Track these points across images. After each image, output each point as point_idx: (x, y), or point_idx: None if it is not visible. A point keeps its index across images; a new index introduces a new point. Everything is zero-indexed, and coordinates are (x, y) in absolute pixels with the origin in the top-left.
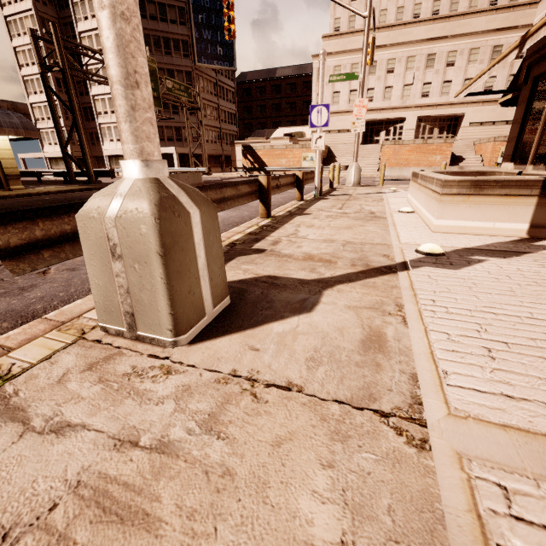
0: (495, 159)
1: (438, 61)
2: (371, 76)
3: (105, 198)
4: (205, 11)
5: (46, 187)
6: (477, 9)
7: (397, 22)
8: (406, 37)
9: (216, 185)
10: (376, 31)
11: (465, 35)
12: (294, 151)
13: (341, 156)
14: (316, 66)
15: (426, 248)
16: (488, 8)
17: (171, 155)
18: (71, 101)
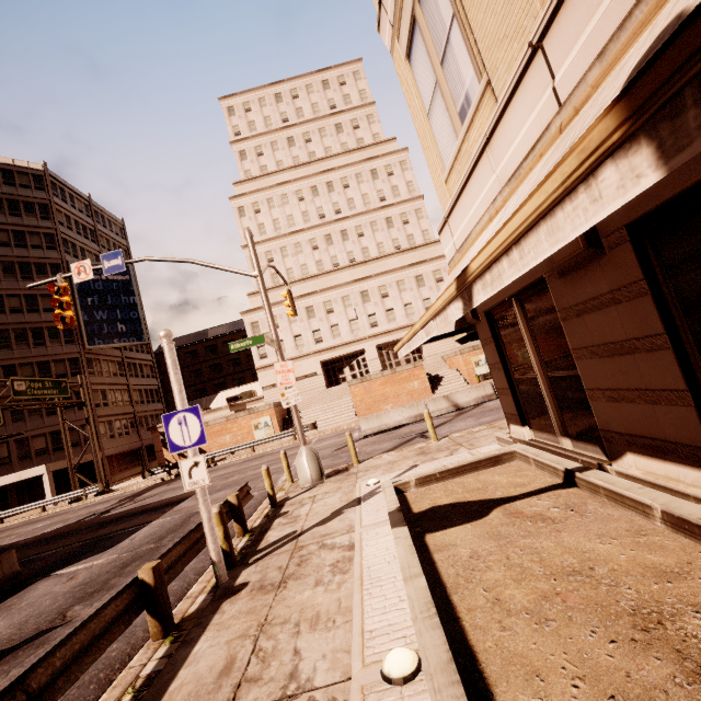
0: (472, 371)
1: (373, 295)
2: (312, 319)
3: None
4: (96, 293)
5: None
6: (387, 253)
7: (320, 272)
8: (334, 281)
9: None
10: (303, 282)
11: (386, 272)
12: (240, 421)
13: (306, 408)
14: (248, 321)
15: None
16: (395, 252)
17: None
18: None
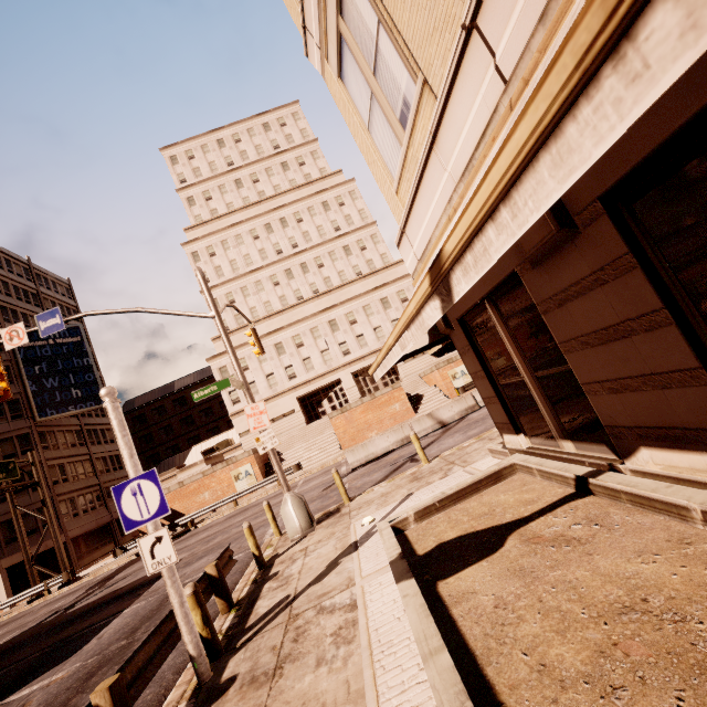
0: (451, 384)
1: (341, 323)
2: (282, 355)
3: None
4: (44, 360)
5: None
6: (349, 281)
7: (284, 307)
8: (300, 315)
9: None
10: (268, 319)
11: (351, 299)
12: (218, 474)
13: (288, 449)
14: (216, 366)
15: None
16: (357, 278)
17: None
18: None
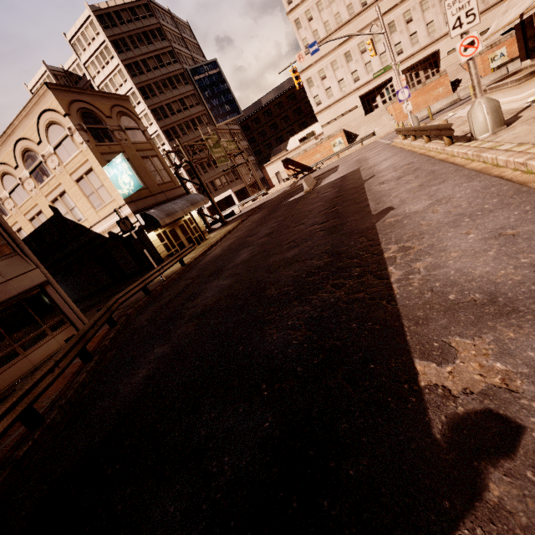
0: (488, 67)
1: (398, 24)
2: (350, 63)
3: (480, 106)
4: (208, 88)
5: (212, 234)
6: None
7: (351, 16)
8: (363, 22)
9: (429, 126)
10: (338, 31)
11: None
12: (323, 144)
13: (358, 130)
14: (304, 79)
15: (531, 100)
16: None
17: (222, 199)
18: (199, 179)
